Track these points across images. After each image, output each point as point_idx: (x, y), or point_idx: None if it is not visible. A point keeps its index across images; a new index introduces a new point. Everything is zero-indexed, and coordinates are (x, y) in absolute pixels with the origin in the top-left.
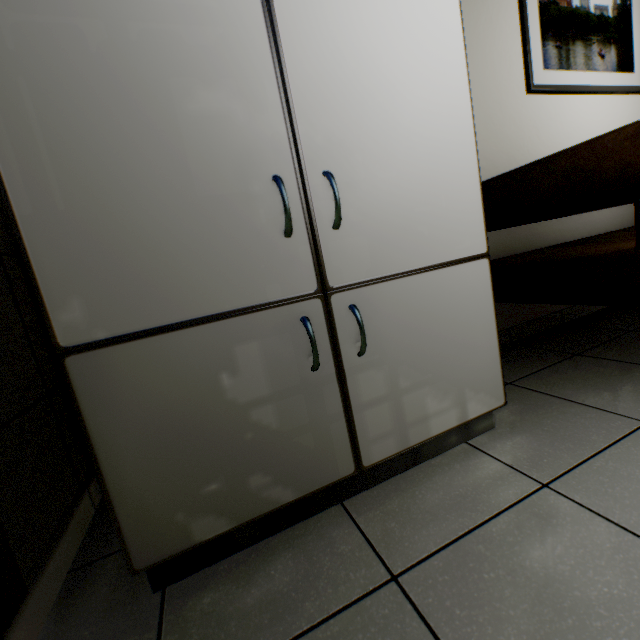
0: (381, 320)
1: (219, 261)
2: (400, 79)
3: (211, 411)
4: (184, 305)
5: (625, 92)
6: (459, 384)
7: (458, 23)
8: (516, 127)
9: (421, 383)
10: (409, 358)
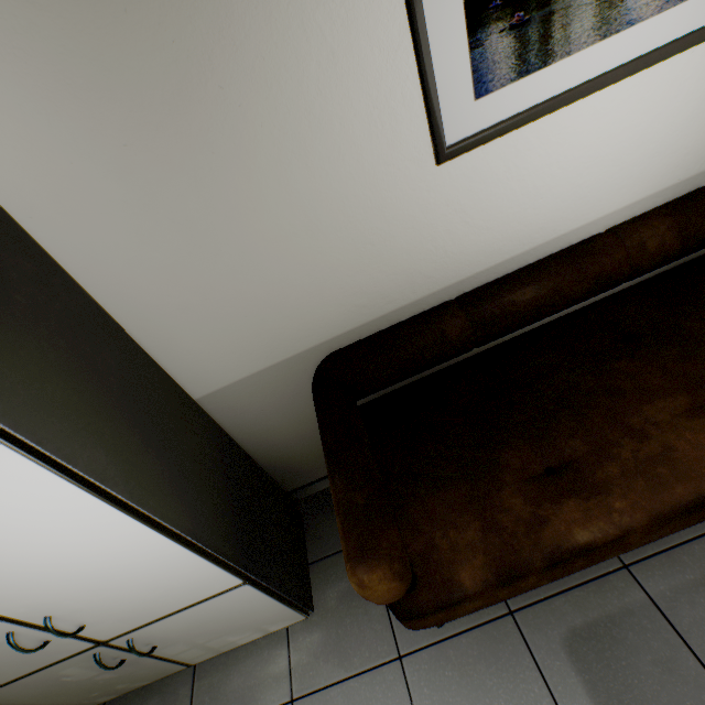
0: (161, 634)
1: (13, 661)
2: (62, 558)
3: (69, 685)
4: (11, 675)
5: None
6: (255, 626)
7: (93, 498)
8: (419, 227)
9: (218, 636)
10: (199, 634)
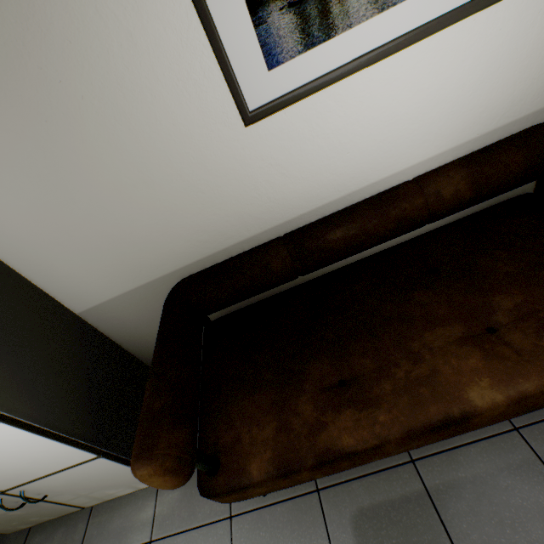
0: (46, 488)
1: None
2: None
3: None
4: None
5: (493, 3)
6: (125, 484)
7: None
8: (241, 178)
9: (97, 490)
10: (80, 488)
